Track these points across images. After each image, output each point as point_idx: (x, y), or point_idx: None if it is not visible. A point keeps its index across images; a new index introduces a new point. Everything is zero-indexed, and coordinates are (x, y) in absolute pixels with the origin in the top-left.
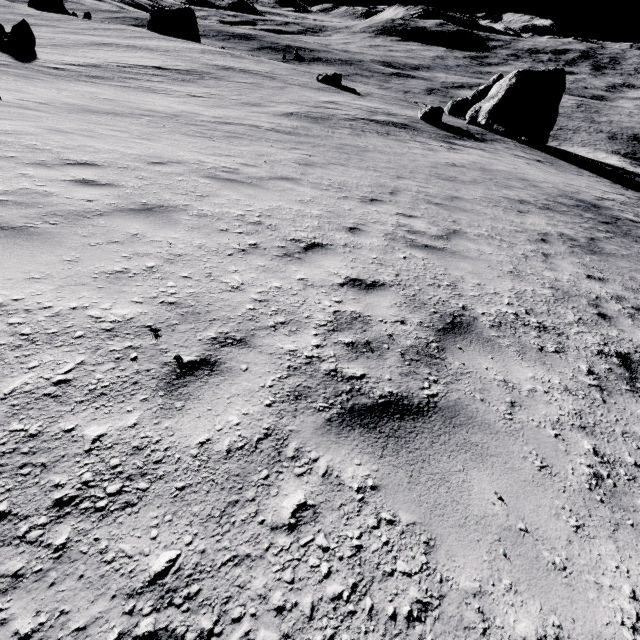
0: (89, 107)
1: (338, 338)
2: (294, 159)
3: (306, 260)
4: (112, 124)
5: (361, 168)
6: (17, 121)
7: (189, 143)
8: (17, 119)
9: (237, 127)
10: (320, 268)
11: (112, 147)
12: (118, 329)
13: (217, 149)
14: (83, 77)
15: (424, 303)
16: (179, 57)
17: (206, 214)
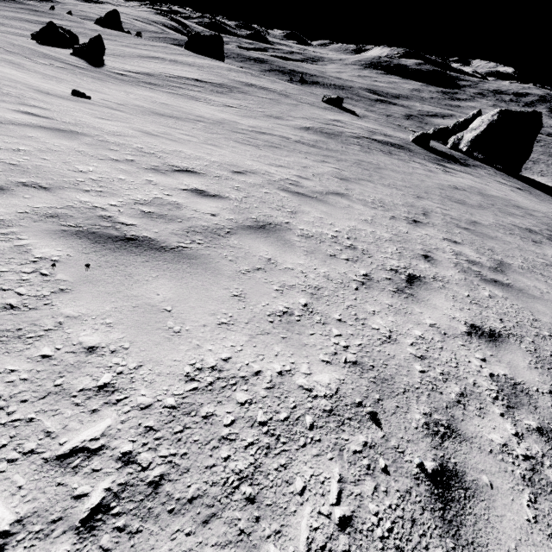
0: (155, 110)
1: (523, 420)
2: (331, 173)
3: (419, 298)
4: (179, 128)
5: (385, 185)
6: (115, 122)
7: (245, 151)
8: (113, 119)
9: (271, 137)
10: (436, 309)
11: (197, 153)
12: (337, 410)
13: (269, 158)
14: (141, 83)
15: (551, 363)
16: (212, 72)
17: (308, 234)
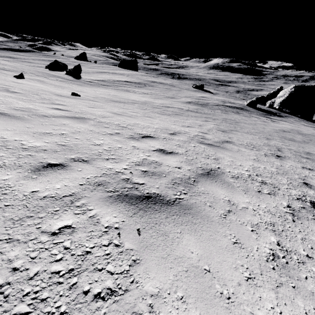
0: (111, 99)
1: None
2: (215, 128)
3: None
4: (127, 108)
5: (246, 133)
6: (98, 108)
7: (165, 118)
8: (96, 107)
9: (174, 109)
10: None
11: (146, 124)
12: None
13: (179, 122)
14: (100, 85)
15: None
16: (133, 77)
17: (235, 176)
